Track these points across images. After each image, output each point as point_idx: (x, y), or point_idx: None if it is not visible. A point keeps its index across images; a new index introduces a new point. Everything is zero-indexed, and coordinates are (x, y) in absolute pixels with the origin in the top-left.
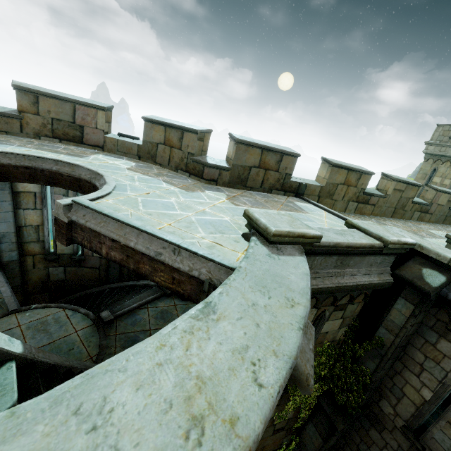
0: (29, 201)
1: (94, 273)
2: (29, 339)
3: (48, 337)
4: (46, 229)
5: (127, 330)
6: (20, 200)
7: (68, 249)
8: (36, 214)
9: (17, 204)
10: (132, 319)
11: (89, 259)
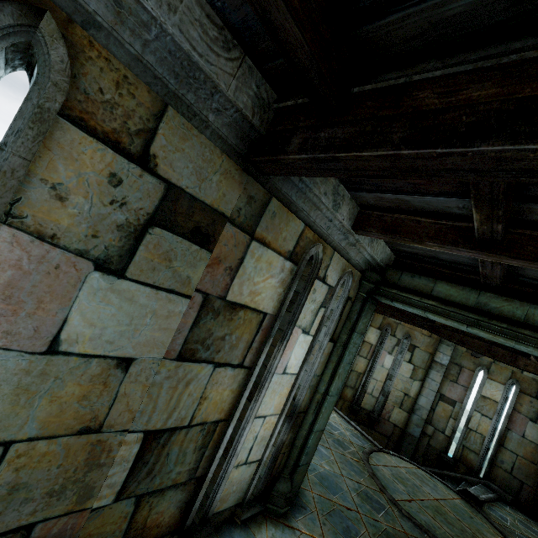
0: (365, 350)
1: (381, 442)
2: (421, 485)
3: (436, 492)
4: (364, 378)
5: (504, 523)
6: (361, 347)
7: (369, 405)
8: (364, 363)
9: (358, 350)
10: (496, 513)
11: (382, 423)
